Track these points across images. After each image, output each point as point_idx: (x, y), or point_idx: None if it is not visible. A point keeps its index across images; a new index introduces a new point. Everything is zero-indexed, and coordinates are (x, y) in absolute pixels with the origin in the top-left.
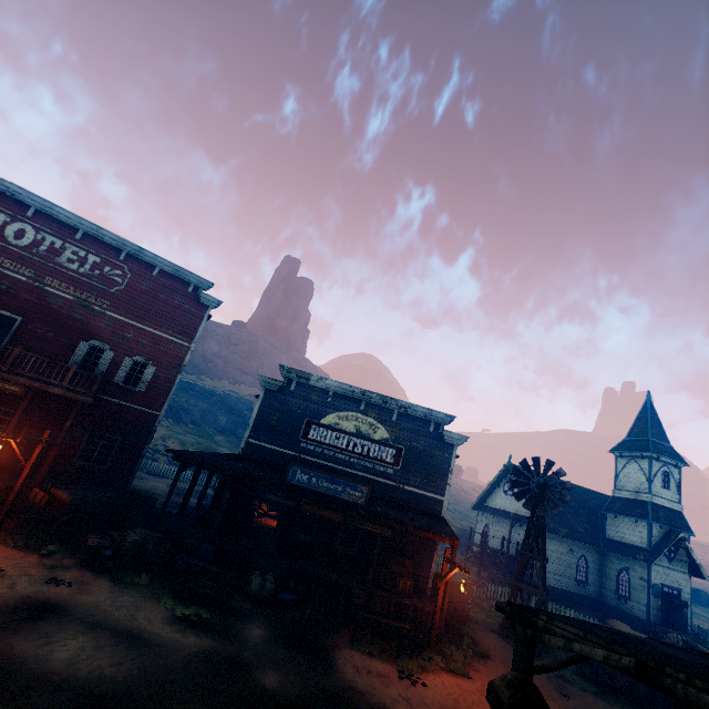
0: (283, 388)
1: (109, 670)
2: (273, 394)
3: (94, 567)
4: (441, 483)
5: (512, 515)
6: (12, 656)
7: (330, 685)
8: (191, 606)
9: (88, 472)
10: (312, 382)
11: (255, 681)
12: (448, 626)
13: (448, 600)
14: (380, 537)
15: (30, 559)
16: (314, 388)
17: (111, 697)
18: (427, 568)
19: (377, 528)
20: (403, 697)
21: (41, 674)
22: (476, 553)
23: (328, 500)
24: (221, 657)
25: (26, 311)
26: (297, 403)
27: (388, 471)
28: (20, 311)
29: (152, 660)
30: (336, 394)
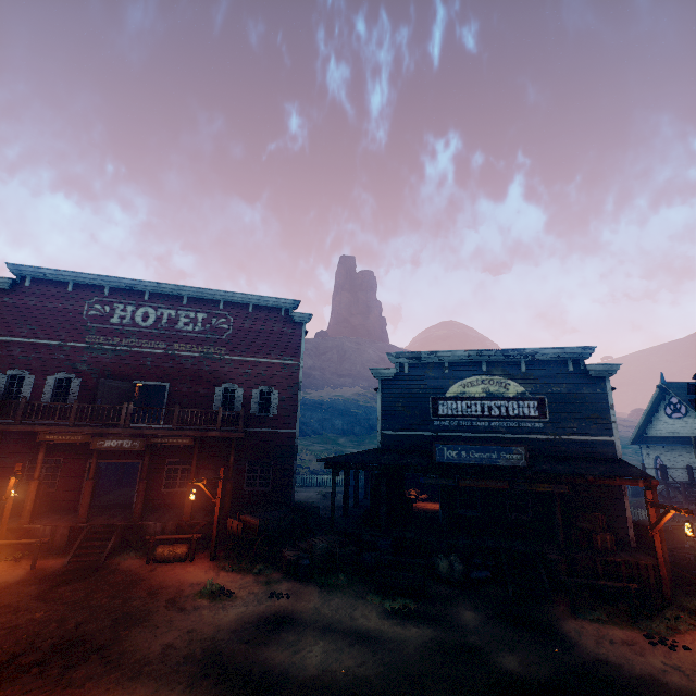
0: (397, 374)
1: (358, 670)
2: (389, 383)
3: (299, 577)
4: (604, 423)
5: (693, 439)
6: (276, 666)
7: (576, 661)
8: (395, 599)
9: (257, 496)
10: (424, 360)
11: (496, 666)
12: (673, 577)
13: (666, 549)
14: (557, 496)
15: (248, 579)
16: (427, 365)
17: (373, 695)
18: (621, 518)
19: (550, 487)
20: (669, 665)
21: (306, 680)
22: (661, 490)
23: (486, 470)
24: (449, 645)
25: (170, 377)
26: (416, 385)
27: (536, 425)
28: (166, 378)
29: (389, 656)
30: (451, 364)
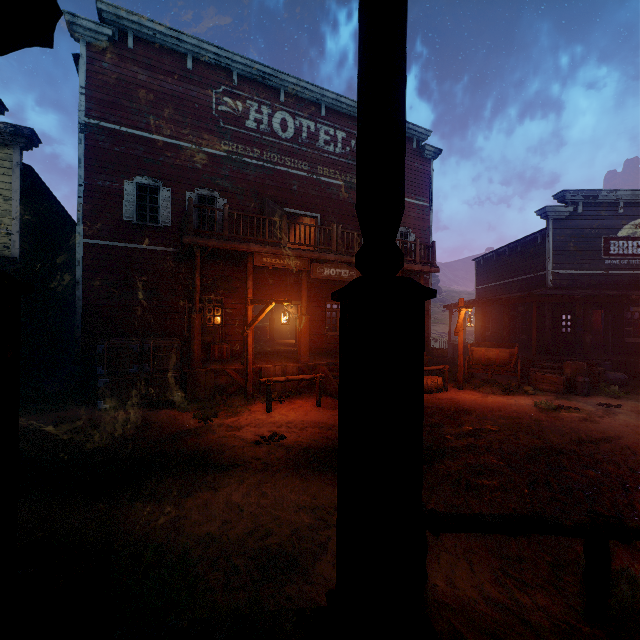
0: (569, 214)
1: None
2: (561, 223)
3: (583, 393)
4: None
5: None
6: None
7: None
8: None
9: None
10: (601, 198)
11: None
12: None
13: None
14: None
15: (544, 398)
16: (600, 204)
17: None
18: None
19: None
20: None
21: None
22: None
23: None
24: None
25: (317, 208)
26: (588, 225)
27: None
28: (314, 209)
29: None
30: (625, 205)
